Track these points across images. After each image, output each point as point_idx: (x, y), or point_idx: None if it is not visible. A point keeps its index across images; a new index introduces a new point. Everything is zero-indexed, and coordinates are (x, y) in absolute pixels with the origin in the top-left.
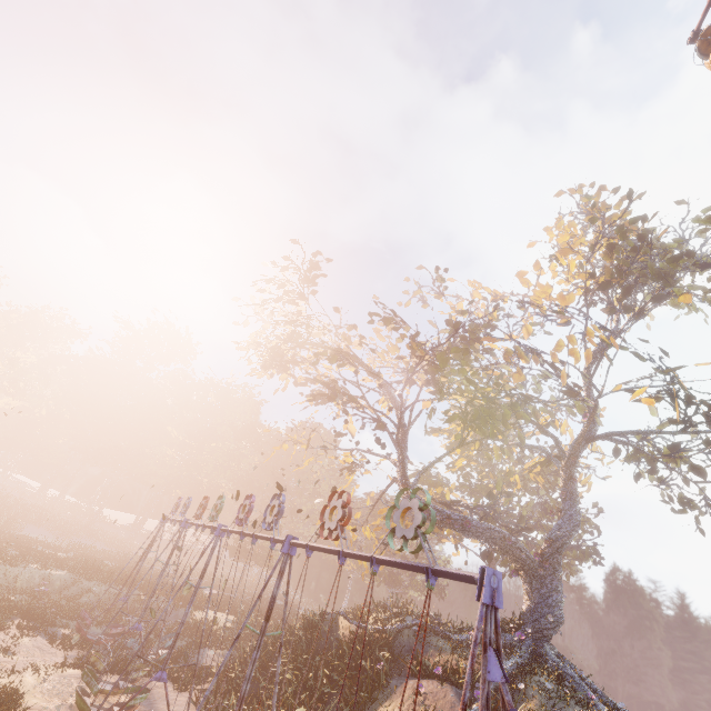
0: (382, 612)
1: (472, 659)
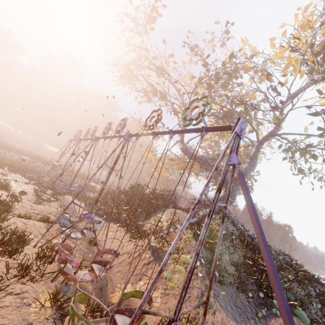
0: (162, 190)
1: (224, 152)
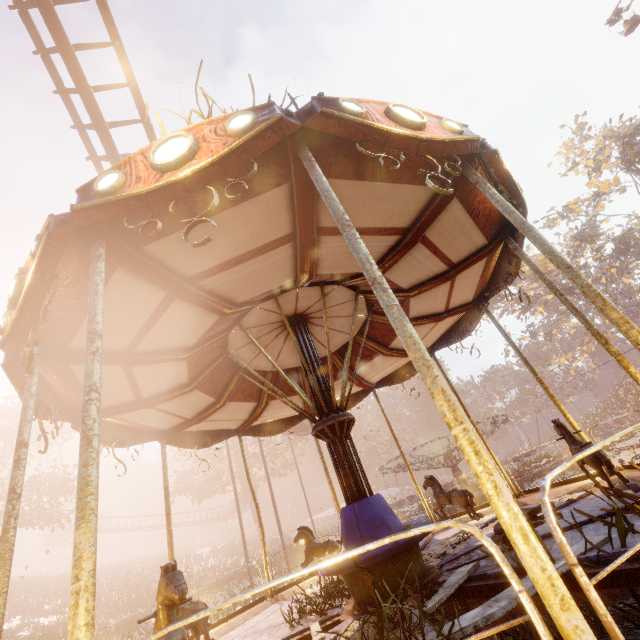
0: None
1: None
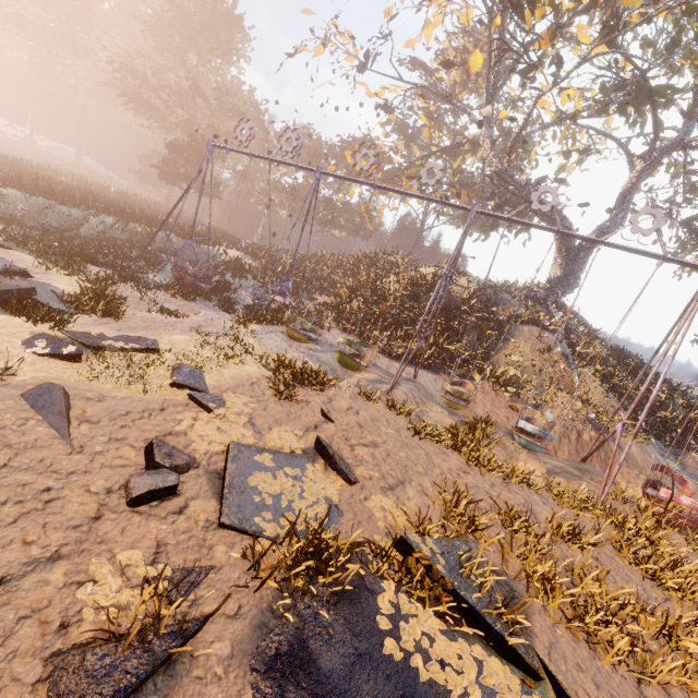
0: (434, 269)
1: None
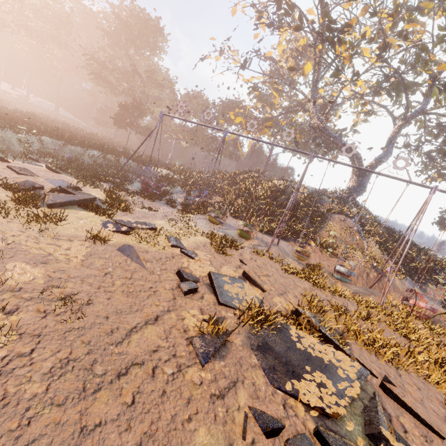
0: (282, 181)
1: None
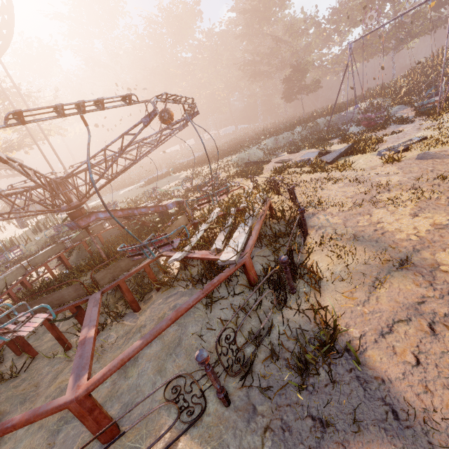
0: None
1: None
